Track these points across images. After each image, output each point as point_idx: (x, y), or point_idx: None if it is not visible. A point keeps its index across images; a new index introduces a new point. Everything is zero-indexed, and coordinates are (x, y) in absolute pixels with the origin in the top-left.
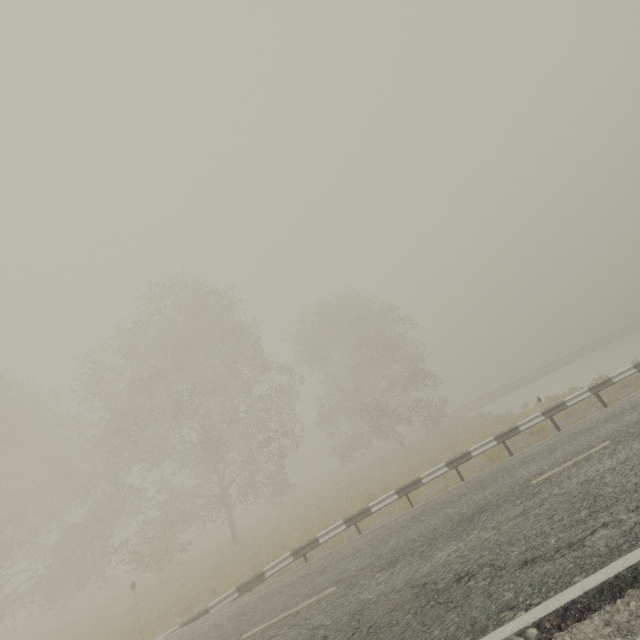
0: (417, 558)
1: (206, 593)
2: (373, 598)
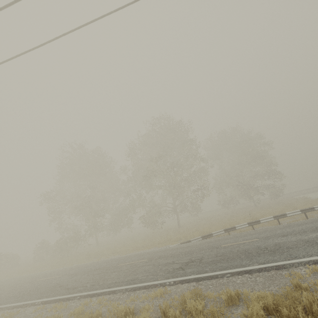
0: (298, 235)
1: (183, 237)
2: (282, 242)
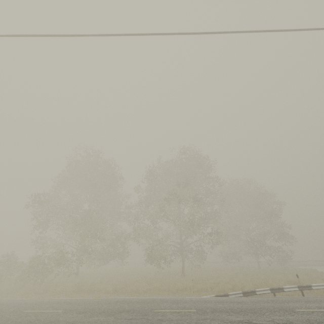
0: None
1: (209, 288)
2: None
